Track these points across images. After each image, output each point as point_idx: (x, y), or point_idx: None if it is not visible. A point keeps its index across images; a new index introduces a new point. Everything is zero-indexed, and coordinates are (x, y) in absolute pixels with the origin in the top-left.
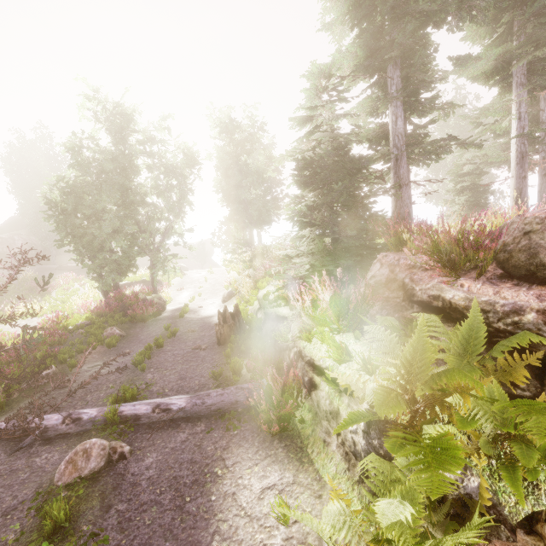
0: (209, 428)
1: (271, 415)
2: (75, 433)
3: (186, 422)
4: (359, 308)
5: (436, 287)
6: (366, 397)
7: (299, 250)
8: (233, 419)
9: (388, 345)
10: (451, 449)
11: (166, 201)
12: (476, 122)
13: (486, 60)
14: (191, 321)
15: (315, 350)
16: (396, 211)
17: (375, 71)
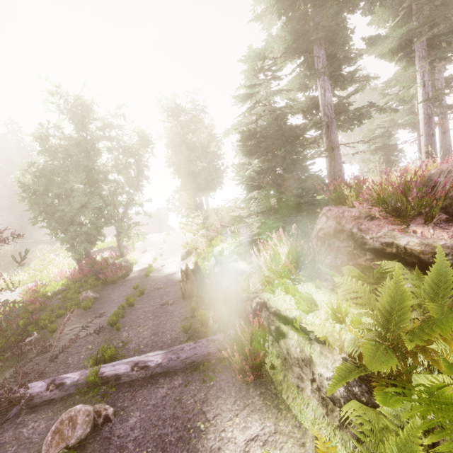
0: (186, 381)
1: (244, 365)
2: (59, 398)
3: (164, 377)
4: (316, 259)
5: (388, 234)
6: (346, 348)
7: (250, 210)
8: (207, 370)
9: (363, 296)
10: (444, 397)
11: (126, 177)
12: (383, 93)
13: (392, 39)
14: (156, 279)
15: (279, 301)
16: (330, 170)
17: (302, 52)
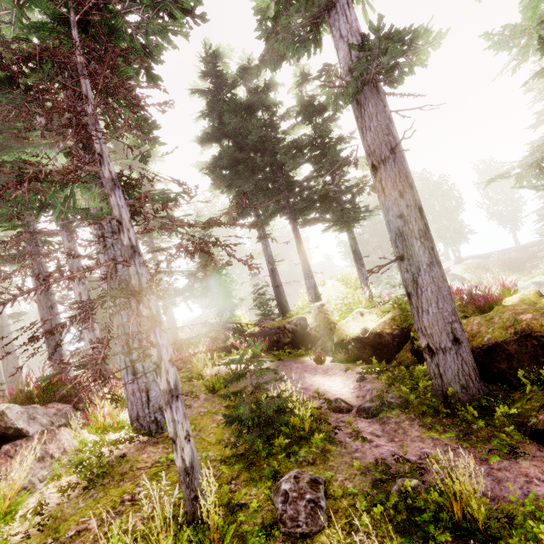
0: None
1: None
2: None
3: None
4: None
5: None
6: None
7: None
8: None
9: None
10: None
11: None
12: None
13: None
14: None
15: None
16: None
17: None
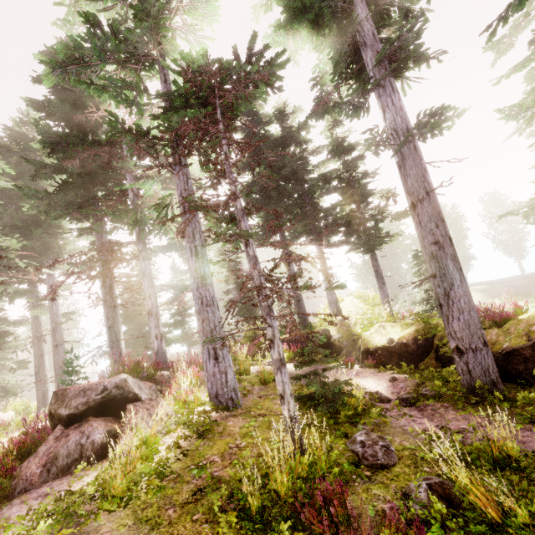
0: None
1: None
2: None
3: None
4: None
5: None
6: None
7: None
8: None
9: None
10: None
11: None
12: None
13: None
14: None
15: None
16: None
17: None
